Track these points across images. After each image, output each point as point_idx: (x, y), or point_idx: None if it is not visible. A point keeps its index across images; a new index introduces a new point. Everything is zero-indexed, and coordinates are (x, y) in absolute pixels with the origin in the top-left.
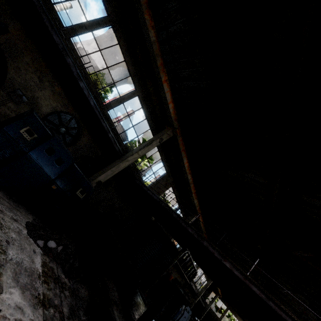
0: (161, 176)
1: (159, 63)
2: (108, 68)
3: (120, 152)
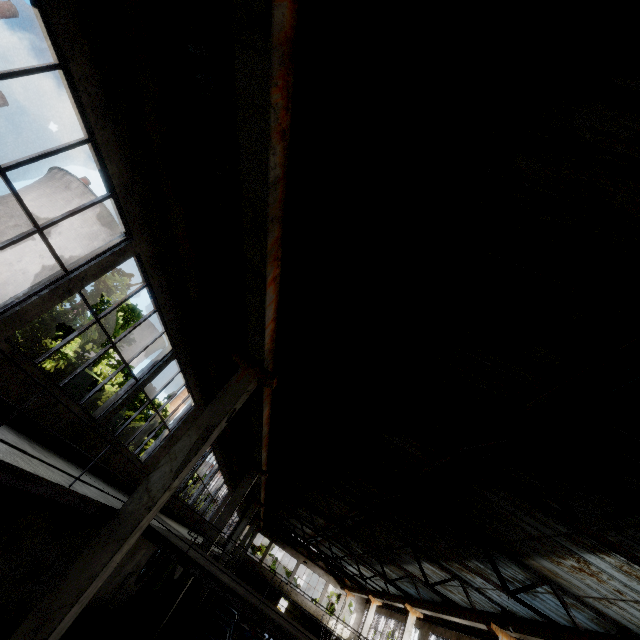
0: (183, 417)
1: (271, 240)
2: (2, 173)
3: (103, 508)
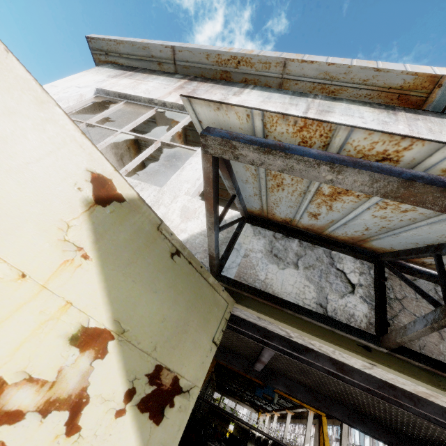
0: None
1: None
2: None
3: None
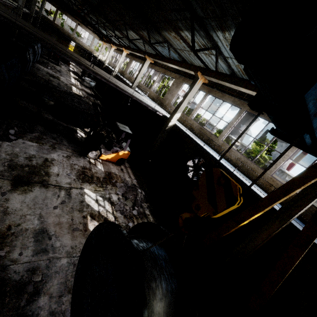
0: None
1: None
2: None
3: None
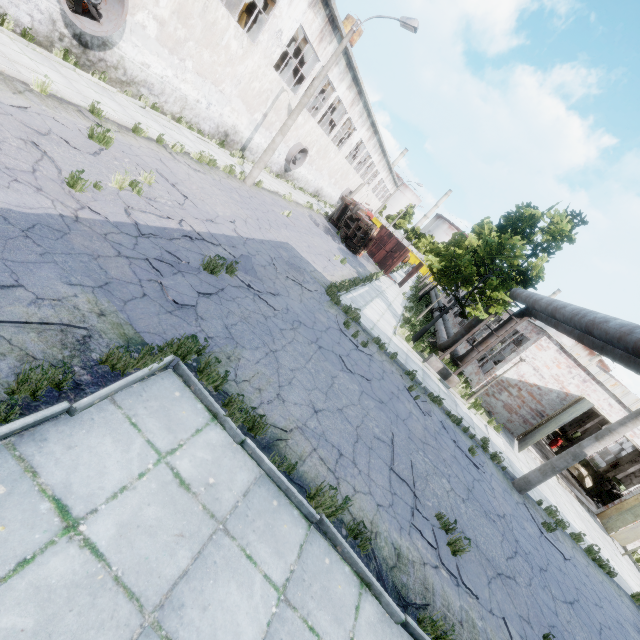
0: None
1: None
2: None
3: None
